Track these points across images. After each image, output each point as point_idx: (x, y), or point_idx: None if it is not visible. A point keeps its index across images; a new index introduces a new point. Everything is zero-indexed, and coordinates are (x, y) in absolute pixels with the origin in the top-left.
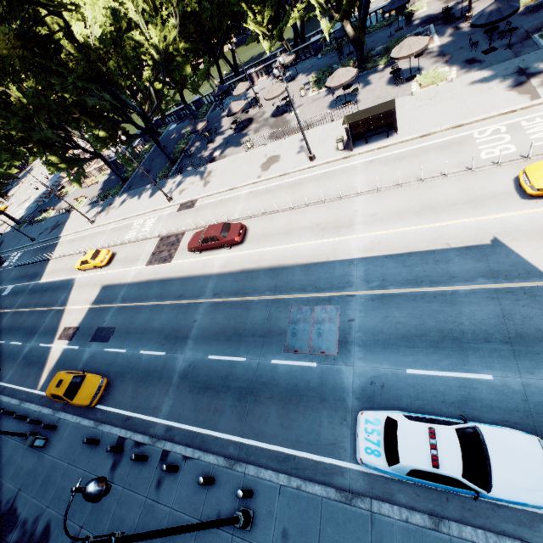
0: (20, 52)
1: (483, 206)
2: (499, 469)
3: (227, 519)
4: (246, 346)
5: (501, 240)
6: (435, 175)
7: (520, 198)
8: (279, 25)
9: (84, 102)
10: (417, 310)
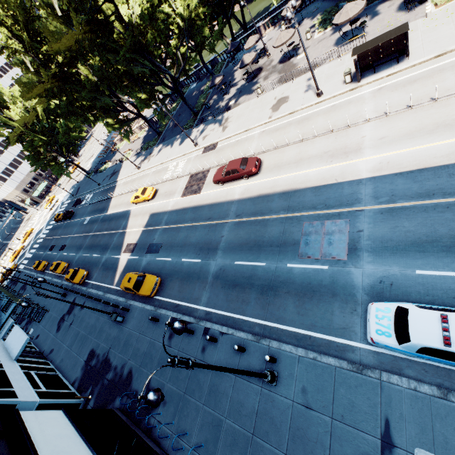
0: (89, 36)
1: None
2: None
3: (259, 373)
4: (265, 254)
5: None
6: (451, 93)
7: None
8: None
9: (131, 71)
10: (427, 219)
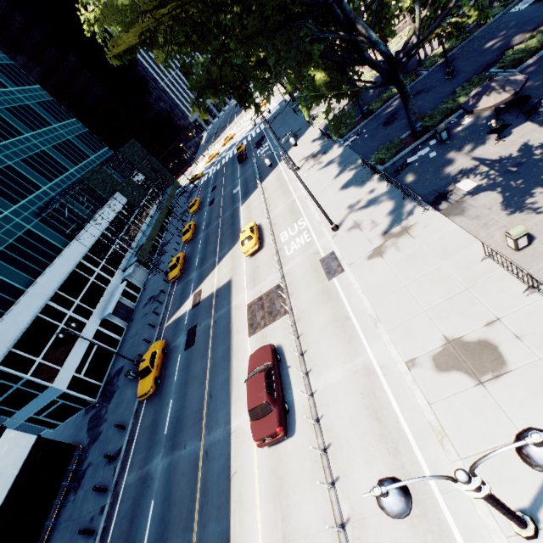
0: (178, 13)
1: None
2: None
3: None
4: None
5: None
6: None
7: None
8: None
9: None
10: None
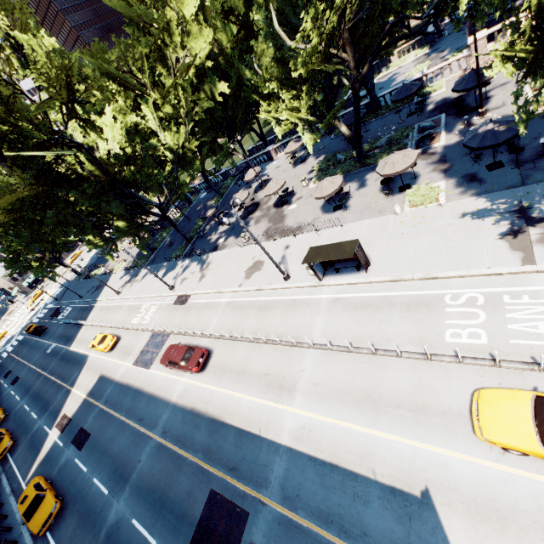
0: (39, 189)
1: (427, 424)
2: None
3: None
4: (162, 524)
5: (432, 497)
6: (390, 347)
7: (472, 432)
8: None
9: (99, 210)
10: None
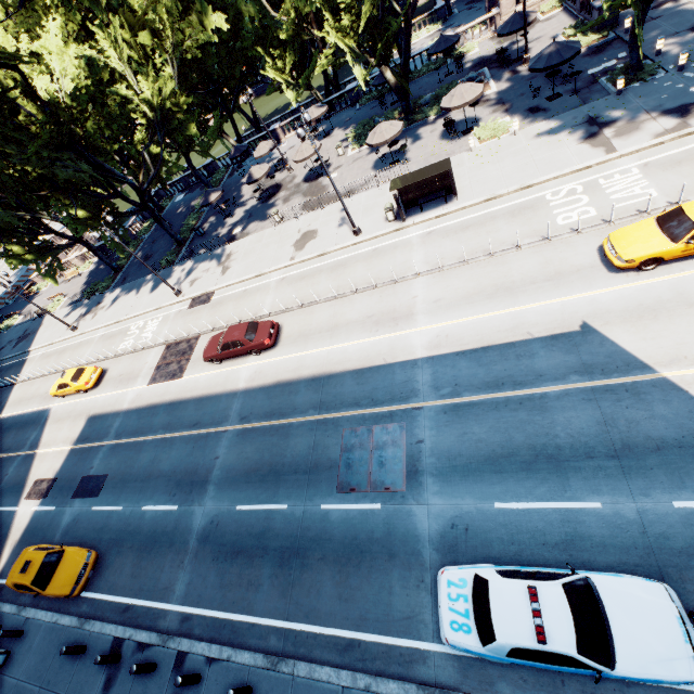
0: None
1: (566, 283)
2: (622, 635)
3: None
4: (287, 488)
5: (591, 325)
6: (507, 247)
7: (608, 272)
8: (305, 71)
9: (53, 175)
10: (500, 421)
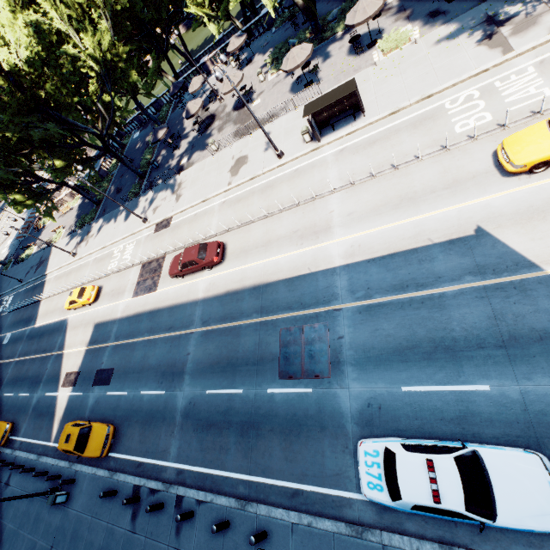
0: None
1: (462, 190)
2: (502, 496)
3: None
4: (241, 376)
5: (485, 229)
6: (409, 159)
7: (501, 177)
8: (222, 3)
9: (29, 137)
10: (405, 319)
